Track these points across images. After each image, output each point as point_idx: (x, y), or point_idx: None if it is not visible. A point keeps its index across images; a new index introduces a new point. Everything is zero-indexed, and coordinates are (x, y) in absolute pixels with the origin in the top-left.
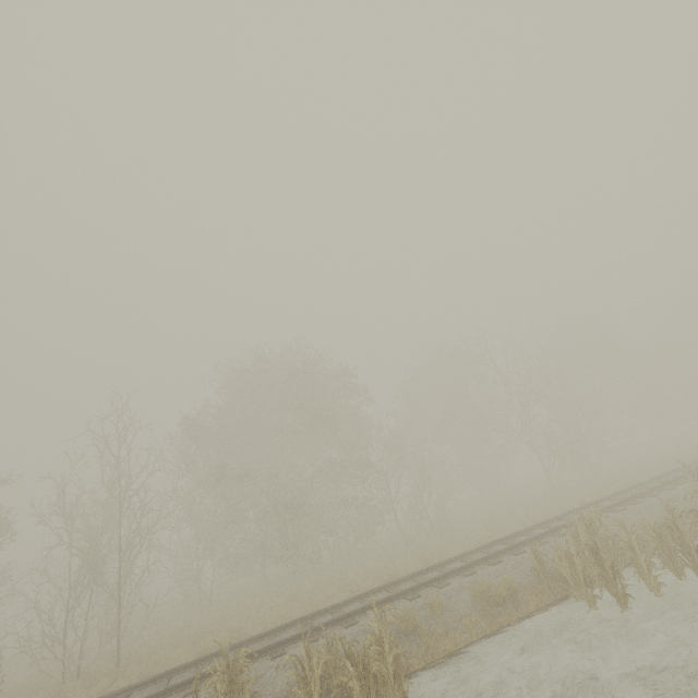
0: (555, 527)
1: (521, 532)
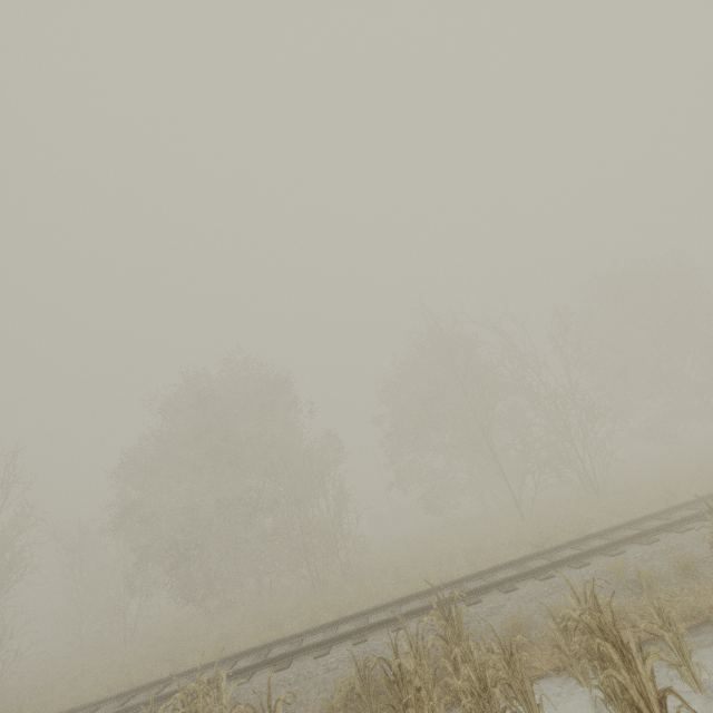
0: (287, 651)
1: (290, 638)
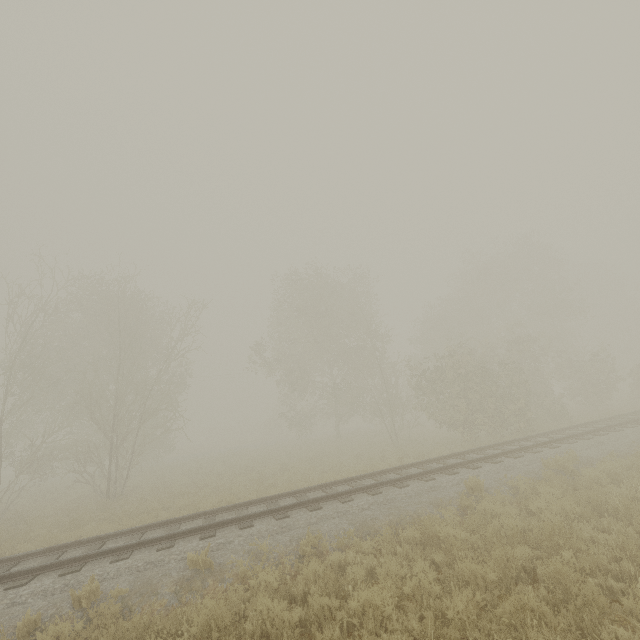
0: None
1: None
